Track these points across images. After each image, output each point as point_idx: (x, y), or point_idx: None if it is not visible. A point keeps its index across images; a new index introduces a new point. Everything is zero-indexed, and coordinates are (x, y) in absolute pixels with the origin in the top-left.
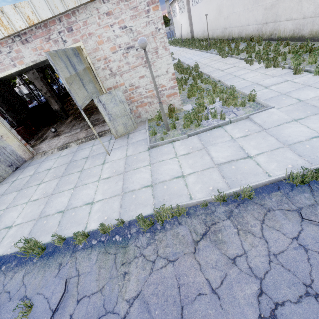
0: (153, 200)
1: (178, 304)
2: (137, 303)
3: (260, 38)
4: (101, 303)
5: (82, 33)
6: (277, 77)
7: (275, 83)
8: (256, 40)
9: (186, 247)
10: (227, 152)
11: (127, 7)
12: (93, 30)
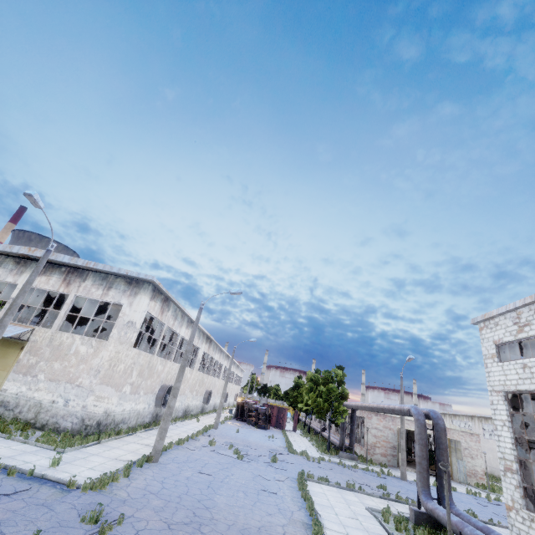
0: None
1: None
2: None
3: None
4: None
5: (450, 435)
6: None
7: None
8: None
9: None
10: None
11: (468, 437)
12: (455, 436)
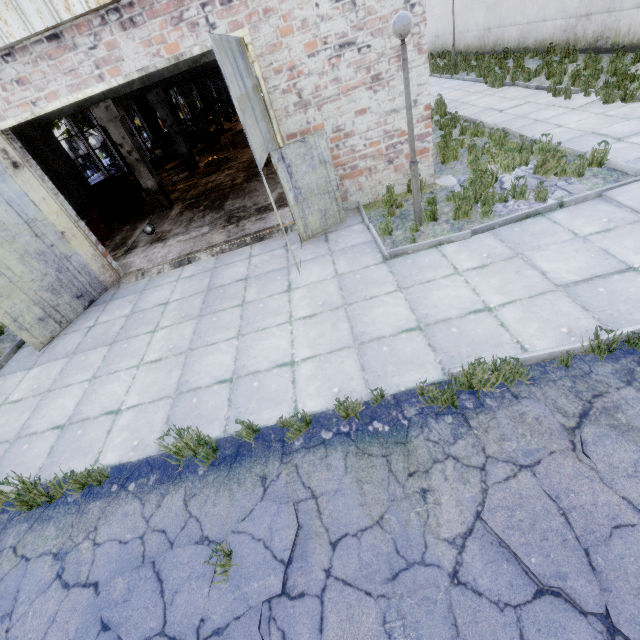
0: (434, 354)
1: (574, 546)
2: (476, 546)
3: (570, 48)
4: (391, 548)
5: (252, 8)
6: (638, 119)
7: (639, 132)
8: (560, 52)
9: (550, 440)
10: (576, 262)
11: None
12: (276, 1)
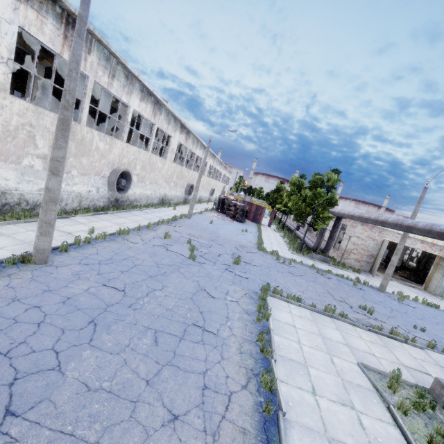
0: None
1: None
2: None
3: None
4: None
5: (443, 253)
6: None
7: None
8: None
9: None
10: None
11: None
12: None
